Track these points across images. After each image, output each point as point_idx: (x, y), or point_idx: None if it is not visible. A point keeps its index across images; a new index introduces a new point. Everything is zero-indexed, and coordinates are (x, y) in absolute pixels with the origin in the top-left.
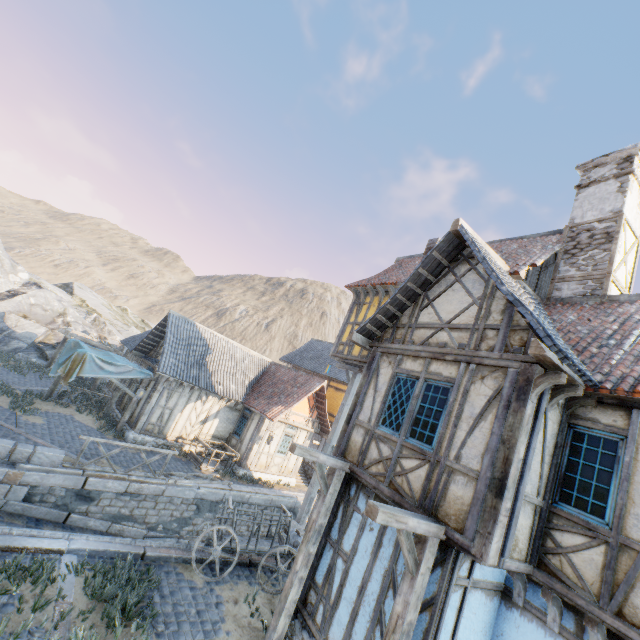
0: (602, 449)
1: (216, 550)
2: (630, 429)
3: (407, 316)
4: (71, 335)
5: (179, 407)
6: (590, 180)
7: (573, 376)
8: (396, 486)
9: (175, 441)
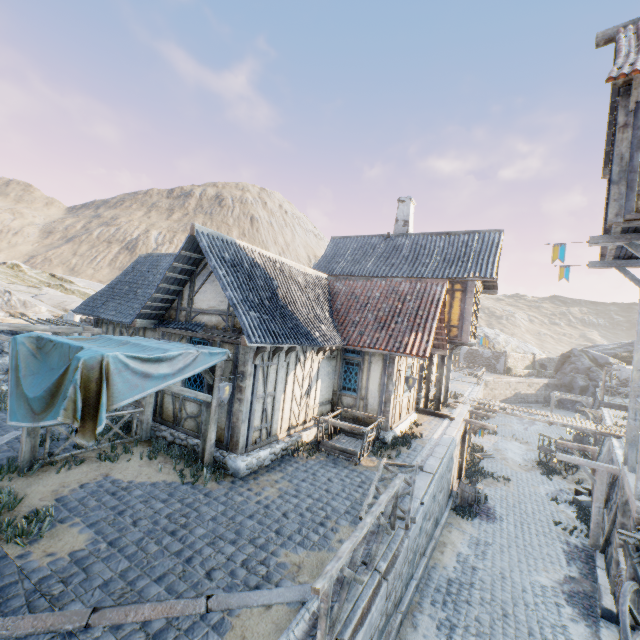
0: None
1: None
2: None
3: None
4: None
5: (279, 387)
6: None
7: None
8: None
9: (287, 436)
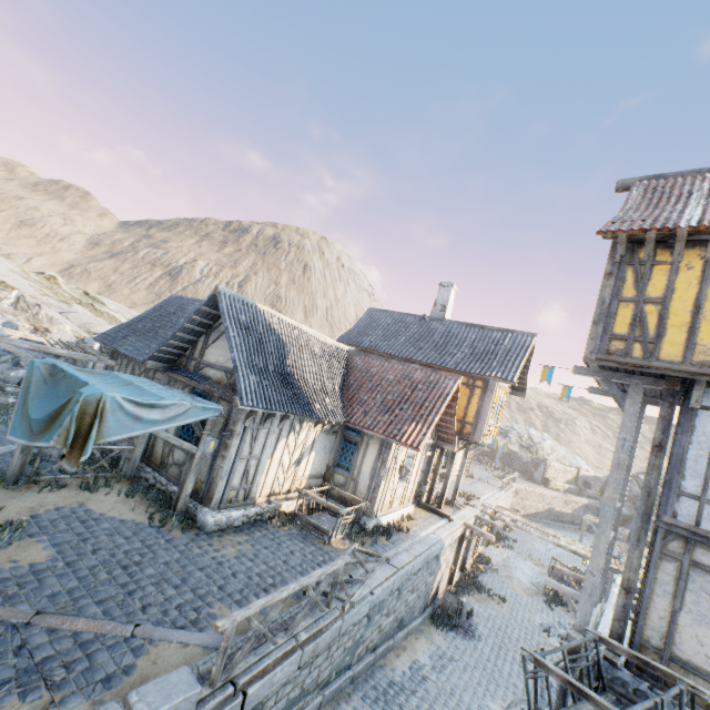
0: None
1: None
2: None
3: None
4: (9, 342)
5: (267, 451)
6: None
7: None
8: None
9: (267, 502)
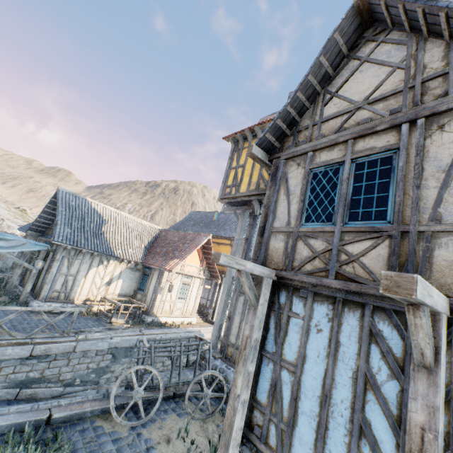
0: None
1: (137, 392)
2: None
3: (307, 118)
4: None
5: (82, 273)
6: None
7: None
8: (347, 275)
9: (83, 304)
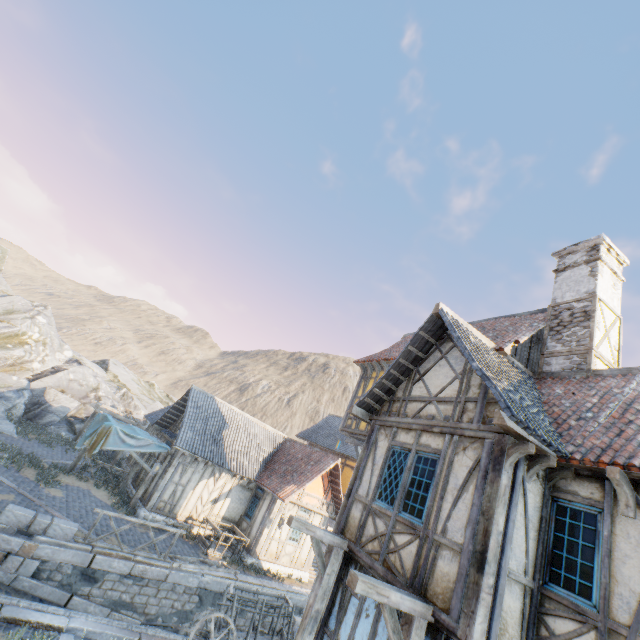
0: (583, 523)
1: None
2: (605, 501)
3: (402, 390)
4: (101, 409)
5: (192, 484)
6: (565, 265)
7: (542, 446)
8: (389, 564)
9: (185, 521)
